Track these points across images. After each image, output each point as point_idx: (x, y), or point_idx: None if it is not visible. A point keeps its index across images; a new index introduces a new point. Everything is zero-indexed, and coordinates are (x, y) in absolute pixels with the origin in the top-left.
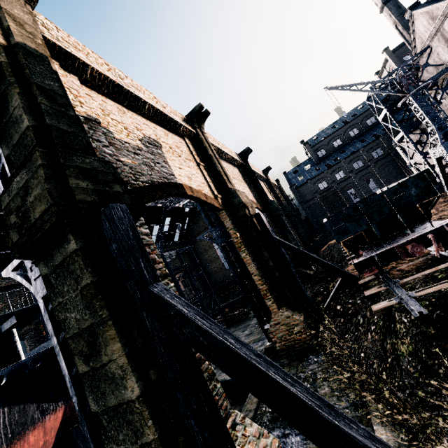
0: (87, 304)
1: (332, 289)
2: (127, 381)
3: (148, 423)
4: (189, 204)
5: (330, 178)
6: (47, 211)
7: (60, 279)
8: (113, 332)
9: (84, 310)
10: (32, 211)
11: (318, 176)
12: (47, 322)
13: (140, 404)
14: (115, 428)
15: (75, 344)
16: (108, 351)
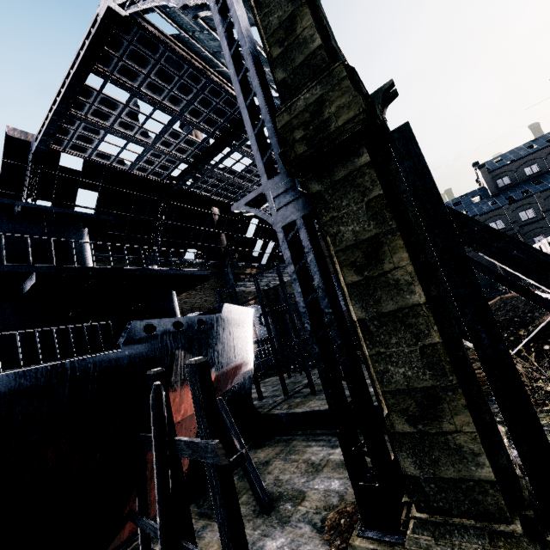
0: (373, 215)
1: (525, 334)
2: (415, 287)
3: (434, 328)
4: None
5: (511, 217)
6: (353, 119)
7: (339, 194)
8: (401, 242)
9: (367, 221)
10: (334, 119)
11: (493, 211)
12: (285, 251)
13: (426, 310)
14: (387, 333)
15: (346, 256)
16: (395, 259)
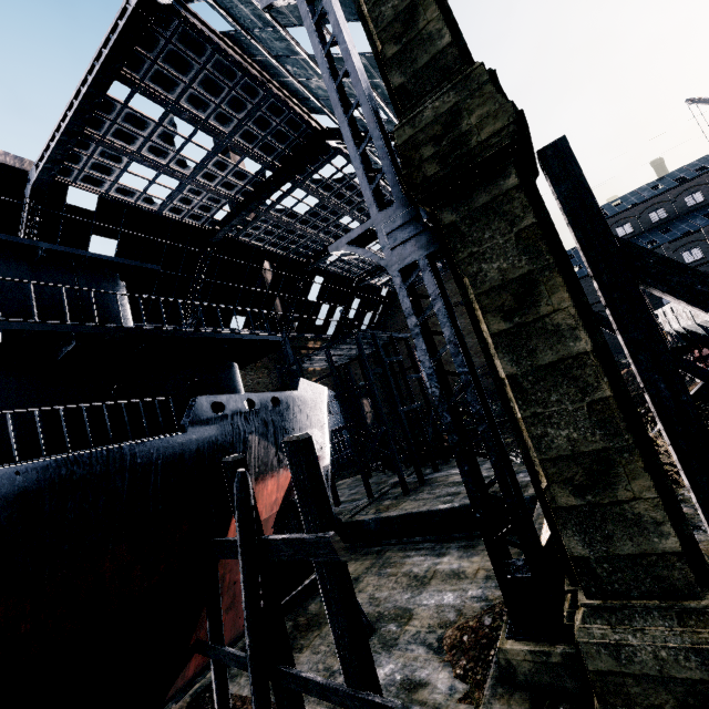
0: (525, 248)
1: None
2: (580, 332)
3: (604, 379)
4: (389, 284)
5: None
6: (501, 131)
7: (479, 225)
8: (561, 280)
9: (518, 256)
10: (476, 132)
11: None
12: (404, 299)
13: (594, 359)
14: (546, 389)
15: (490, 299)
16: (554, 300)
